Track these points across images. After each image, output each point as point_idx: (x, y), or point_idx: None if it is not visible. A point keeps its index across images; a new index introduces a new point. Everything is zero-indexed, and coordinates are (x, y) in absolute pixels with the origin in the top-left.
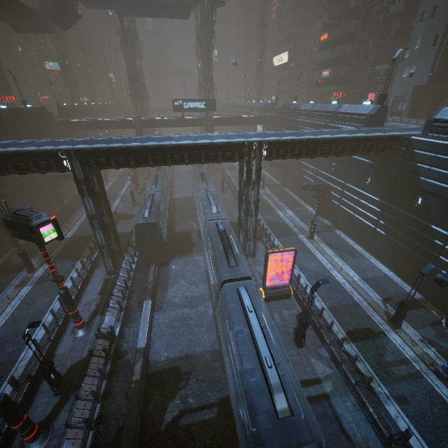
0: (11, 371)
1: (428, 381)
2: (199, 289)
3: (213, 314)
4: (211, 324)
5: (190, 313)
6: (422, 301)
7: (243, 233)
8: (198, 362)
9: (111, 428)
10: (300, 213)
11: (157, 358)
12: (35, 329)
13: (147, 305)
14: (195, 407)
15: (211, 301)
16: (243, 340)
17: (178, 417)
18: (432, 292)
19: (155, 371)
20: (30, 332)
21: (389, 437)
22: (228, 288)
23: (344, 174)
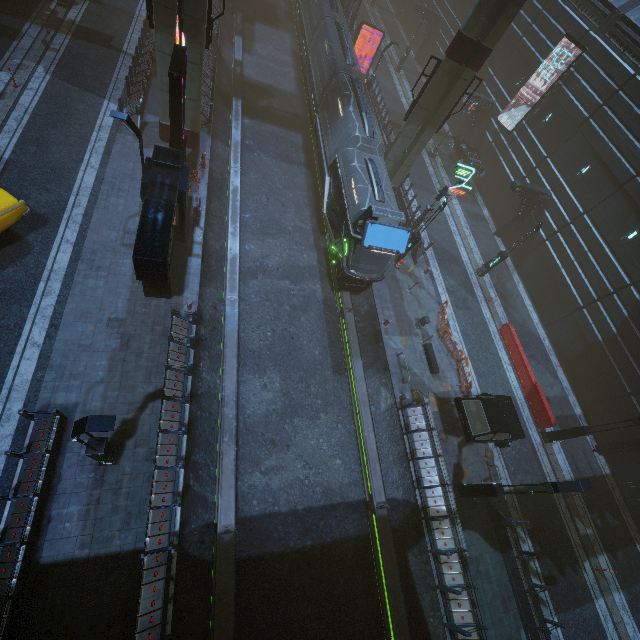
0: (133, 19)
1: (422, 154)
2: (284, 57)
3: (295, 77)
4: (292, 81)
5: (276, 68)
6: (450, 137)
7: (343, 15)
8: (281, 94)
9: (223, 89)
10: (400, 50)
11: (249, 78)
12: (138, 1)
13: (239, 39)
14: (278, 109)
15: (294, 70)
16: (331, 52)
17: (266, 107)
18: (459, 131)
19: (248, 83)
20: (134, 0)
21: (388, 144)
22: (327, 24)
23: (461, 7)
